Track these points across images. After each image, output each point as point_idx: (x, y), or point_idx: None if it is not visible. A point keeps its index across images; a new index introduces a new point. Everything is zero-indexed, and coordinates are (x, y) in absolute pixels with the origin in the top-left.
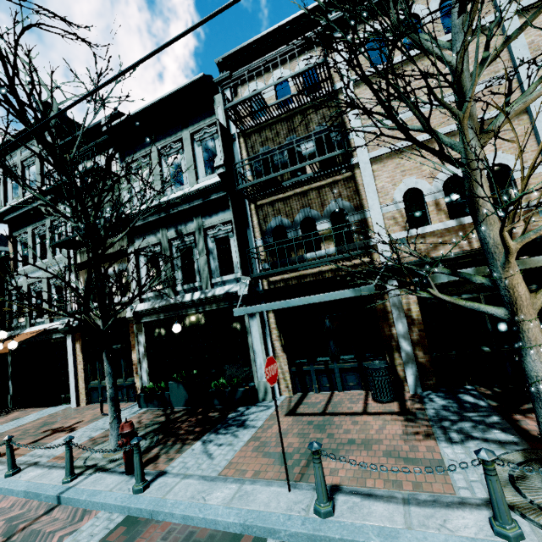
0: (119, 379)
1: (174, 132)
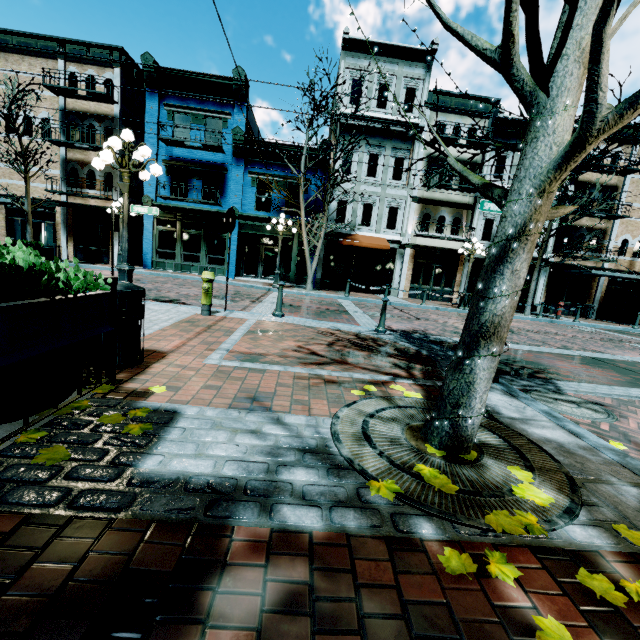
0: (436, 287)
1: None
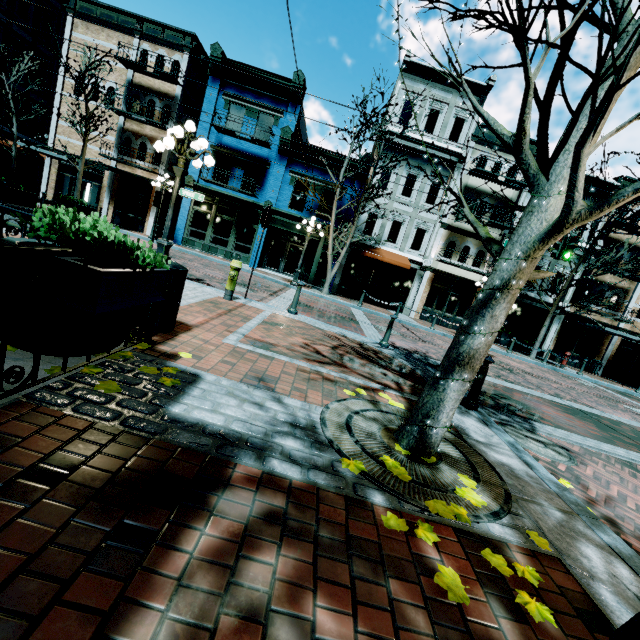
0: (448, 314)
1: None
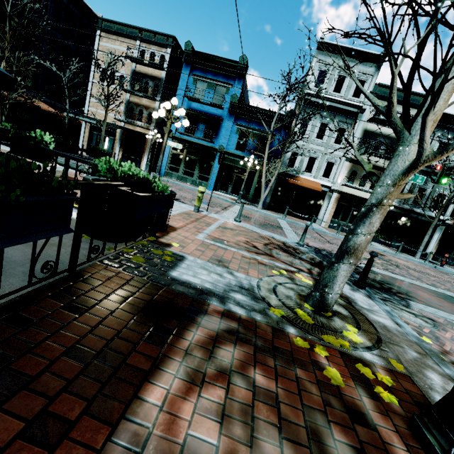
0: (351, 224)
1: (453, 133)
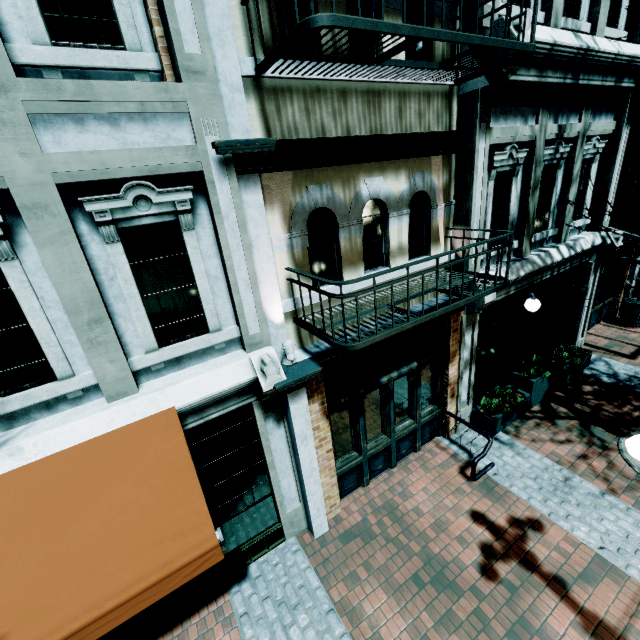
0: (403, 424)
1: None
